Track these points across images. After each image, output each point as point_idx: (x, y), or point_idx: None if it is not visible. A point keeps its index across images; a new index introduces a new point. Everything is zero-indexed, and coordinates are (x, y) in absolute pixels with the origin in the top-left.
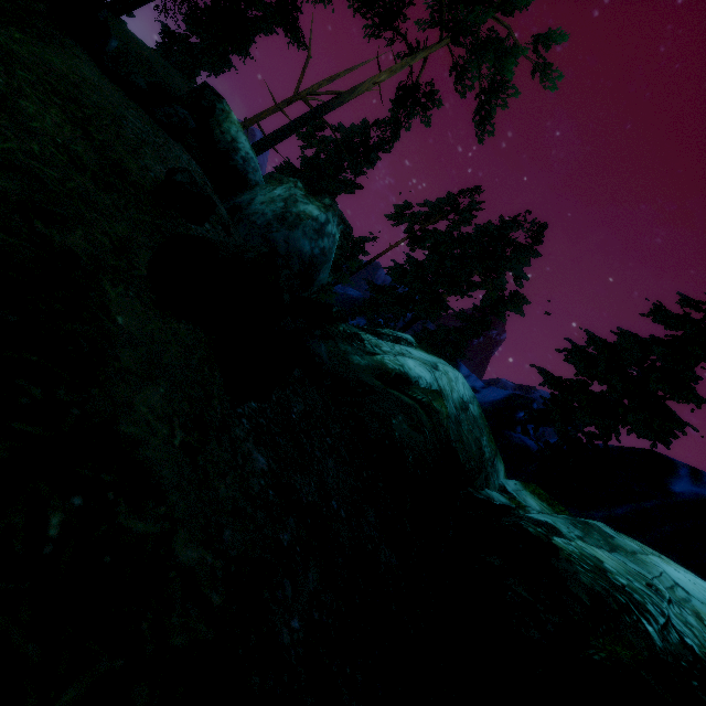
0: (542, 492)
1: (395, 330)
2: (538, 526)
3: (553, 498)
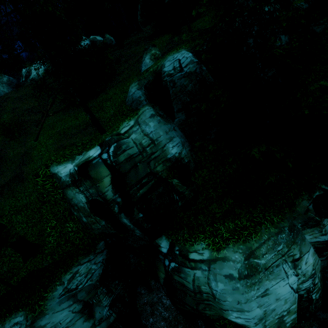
0: None
1: (10, 75)
2: None
3: None
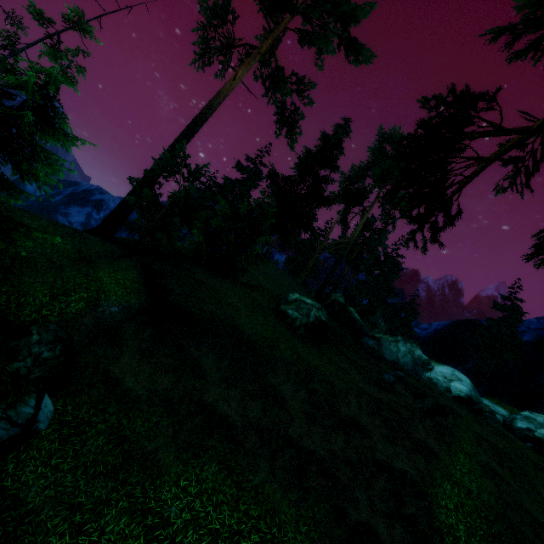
0: (496, 401)
1: None
2: (529, 432)
3: (448, 364)
